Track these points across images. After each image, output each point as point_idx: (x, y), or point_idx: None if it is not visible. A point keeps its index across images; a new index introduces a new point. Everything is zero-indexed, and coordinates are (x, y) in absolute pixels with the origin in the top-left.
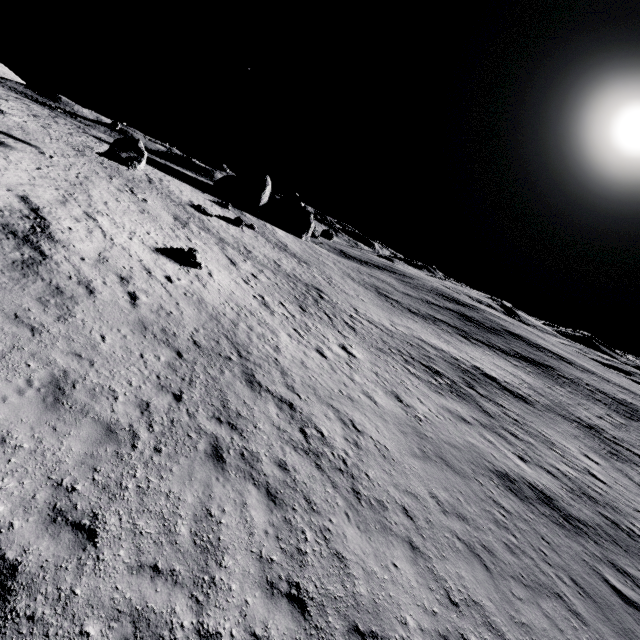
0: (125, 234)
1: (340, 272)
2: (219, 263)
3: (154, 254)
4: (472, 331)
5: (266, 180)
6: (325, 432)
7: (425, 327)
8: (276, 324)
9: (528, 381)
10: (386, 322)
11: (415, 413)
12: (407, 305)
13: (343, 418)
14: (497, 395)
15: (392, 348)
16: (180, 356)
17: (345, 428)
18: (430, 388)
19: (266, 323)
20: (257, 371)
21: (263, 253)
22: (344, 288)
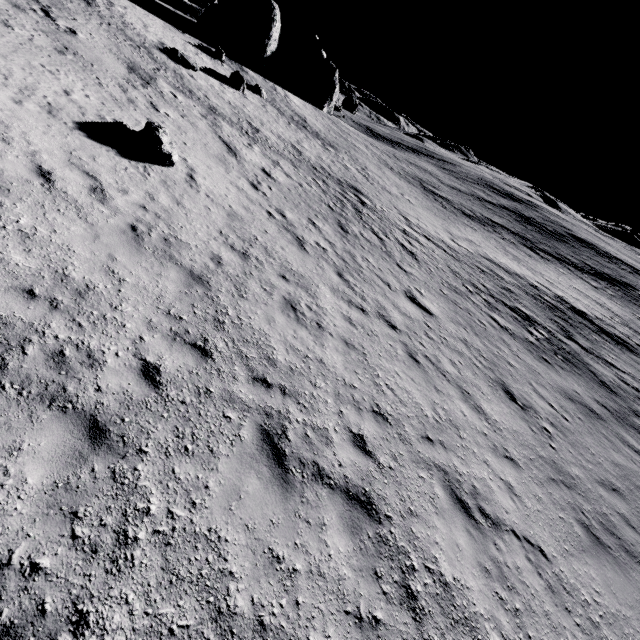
0: (6, 92)
1: (375, 159)
2: (207, 152)
3: (72, 137)
4: (536, 239)
5: (273, 10)
6: (446, 568)
7: (487, 238)
8: (310, 269)
9: (617, 312)
10: (444, 235)
11: (538, 421)
12: (459, 205)
13: (459, 494)
14: (599, 345)
15: (466, 283)
16: (96, 441)
17: (471, 528)
18: (532, 353)
19: (294, 271)
20: (290, 415)
21: (276, 132)
22: (384, 184)
